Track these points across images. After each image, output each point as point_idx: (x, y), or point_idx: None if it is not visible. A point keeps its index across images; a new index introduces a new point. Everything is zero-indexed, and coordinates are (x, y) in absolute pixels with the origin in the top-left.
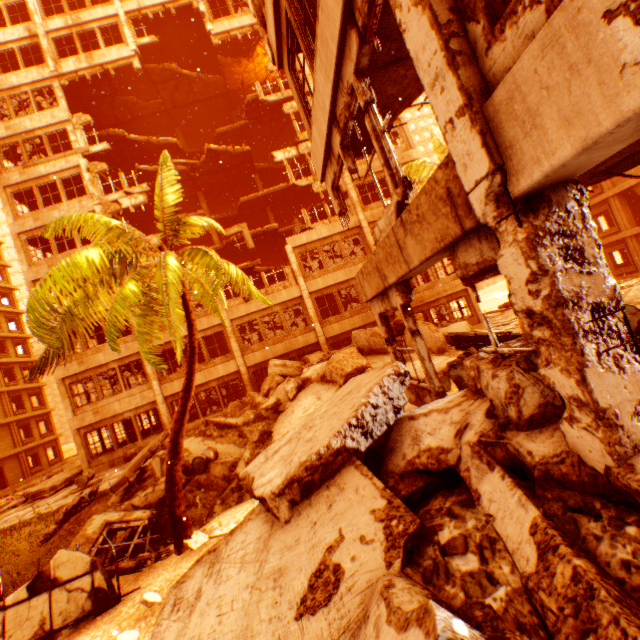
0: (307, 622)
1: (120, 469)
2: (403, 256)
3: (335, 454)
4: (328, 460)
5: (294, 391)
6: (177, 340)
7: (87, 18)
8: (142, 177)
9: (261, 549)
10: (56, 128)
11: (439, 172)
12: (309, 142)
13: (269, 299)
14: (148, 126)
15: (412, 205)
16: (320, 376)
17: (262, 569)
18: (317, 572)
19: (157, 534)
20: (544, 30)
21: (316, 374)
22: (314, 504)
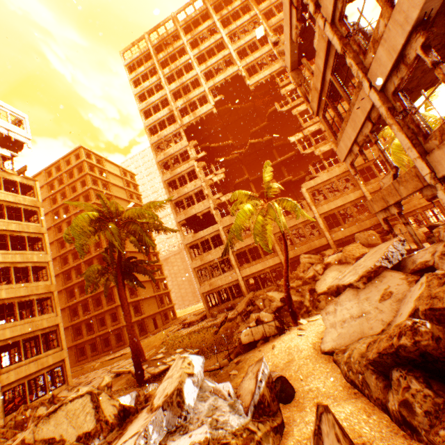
0: (383, 302)
1: (227, 312)
2: (397, 193)
3: (378, 267)
4: (375, 269)
5: (321, 270)
6: (268, 241)
7: (192, 96)
8: (217, 164)
9: (355, 296)
10: (182, 150)
11: (412, 169)
12: (309, 127)
13: (294, 220)
14: (215, 137)
15: (401, 176)
16: (336, 261)
17: (359, 299)
18: (382, 294)
19: (280, 322)
20: (437, 148)
21: (333, 260)
22: (373, 282)
